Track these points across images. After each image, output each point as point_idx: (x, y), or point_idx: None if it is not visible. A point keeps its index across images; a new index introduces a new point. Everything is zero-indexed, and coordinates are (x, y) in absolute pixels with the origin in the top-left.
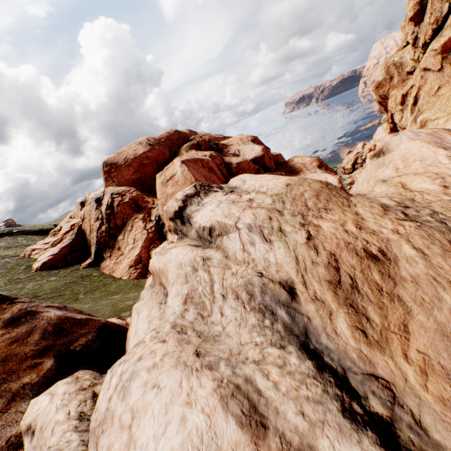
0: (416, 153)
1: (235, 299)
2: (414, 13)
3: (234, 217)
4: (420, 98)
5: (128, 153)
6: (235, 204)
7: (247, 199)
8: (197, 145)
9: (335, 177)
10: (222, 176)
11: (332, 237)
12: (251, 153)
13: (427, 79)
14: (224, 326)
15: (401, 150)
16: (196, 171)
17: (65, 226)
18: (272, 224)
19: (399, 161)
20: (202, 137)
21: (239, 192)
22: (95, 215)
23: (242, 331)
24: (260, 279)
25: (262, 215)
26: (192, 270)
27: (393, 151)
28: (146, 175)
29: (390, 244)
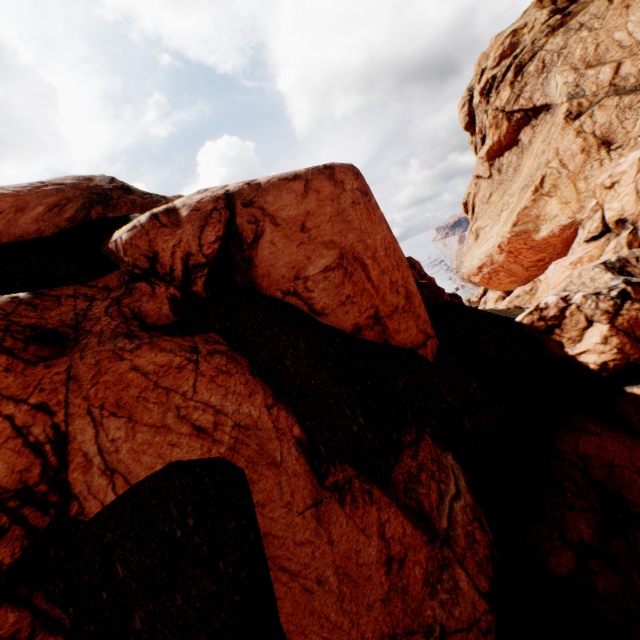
0: None
1: None
2: (466, 124)
3: None
4: (476, 206)
5: None
6: None
7: None
8: None
9: None
10: None
11: None
12: None
13: (480, 187)
14: None
15: None
16: None
17: None
18: None
19: None
20: None
21: None
22: None
23: None
24: None
25: None
26: None
27: None
28: None
29: None
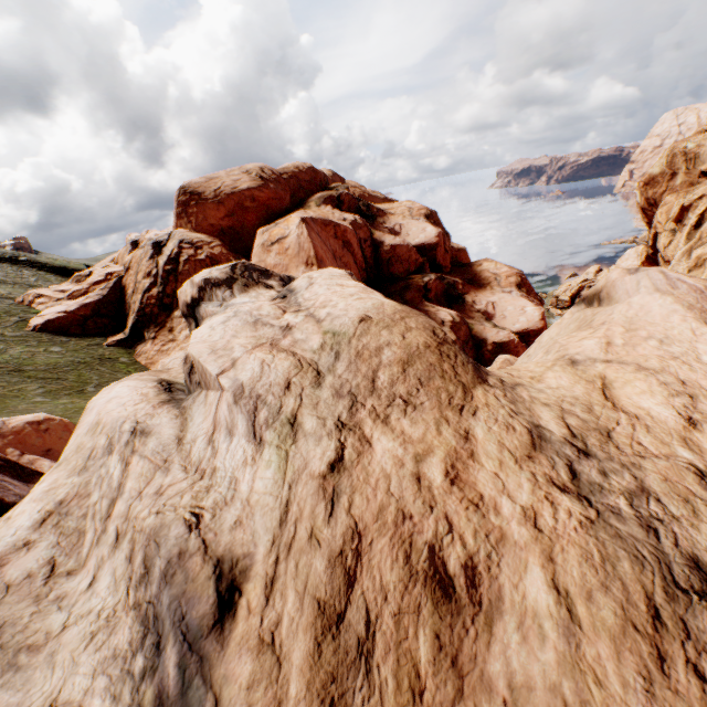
0: (657, 321)
1: (128, 558)
2: None
3: (228, 357)
4: None
5: (224, 182)
6: (256, 327)
7: (285, 323)
8: (337, 200)
9: (539, 309)
10: (362, 259)
11: (380, 483)
12: (419, 235)
13: None
14: (68, 623)
15: (631, 306)
16: (322, 241)
17: (98, 272)
18: (284, 401)
19: (621, 327)
20: (351, 188)
21: (290, 303)
22: (146, 268)
23: (83, 659)
24: (184, 535)
25: (276, 374)
26: (105, 448)
27: (618, 302)
28: (244, 226)
29: (501, 552)
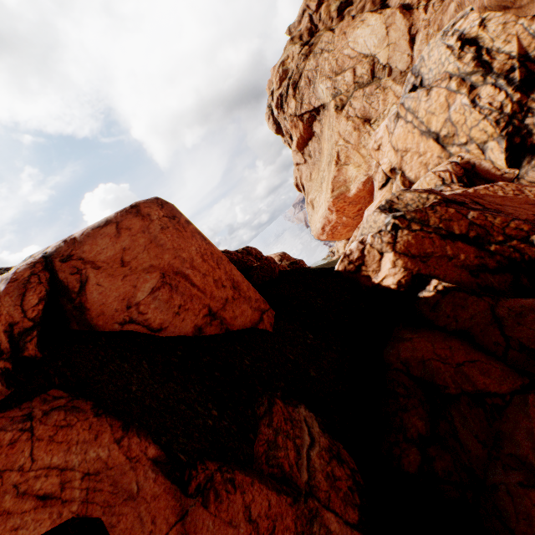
0: None
1: None
2: (276, 130)
3: None
4: (304, 184)
5: None
6: None
7: None
8: None
9: None
10: None
11: None
12: None
13: (302, 170)
14: None
15: None
16: None
17: None
18: None
19: None
20: None
21: None
22: None
23: None
24: None
25: None
26: None
27: None
28: None
29: None
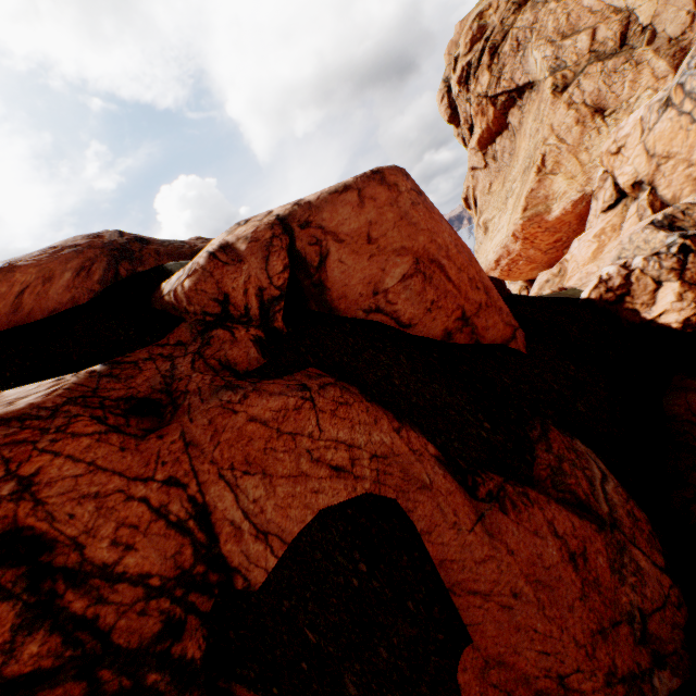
0: None
1: None
2: (449, 117)
3: None
4: (477, 199)
5: None
6: None
7: None
8: None
9: None
10: None
11: None
12: None
13: (478, 178)
14: None
15: None
16: None
17: None
18: None
19: None
20: None
21: None
22: None
23: None
24: None
25: None
26: None
27: None
28: None
29: None
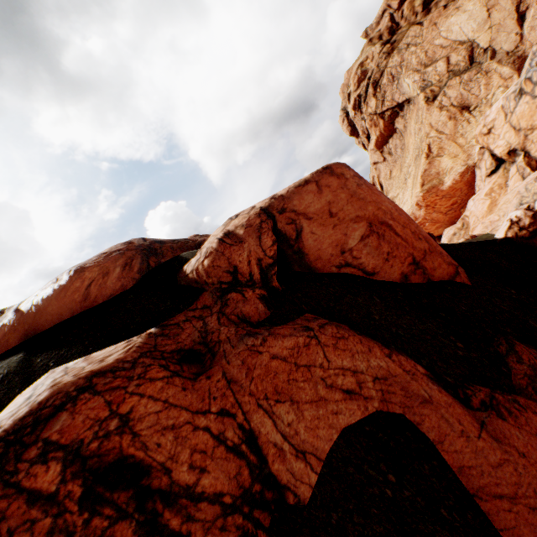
0: None
1: None
2: (350, 132)
3: None
4: (382, 183)
5: None
6: None
7: None
8: None
9: None
10: None
11: None
12: None
13: (380, 169)
14: None
15: None
16: None
17: None
18: None
19: None
20: None
21: None
22: None
23: None
24: None
25: None
26: None
27: None
28: None
29: None
